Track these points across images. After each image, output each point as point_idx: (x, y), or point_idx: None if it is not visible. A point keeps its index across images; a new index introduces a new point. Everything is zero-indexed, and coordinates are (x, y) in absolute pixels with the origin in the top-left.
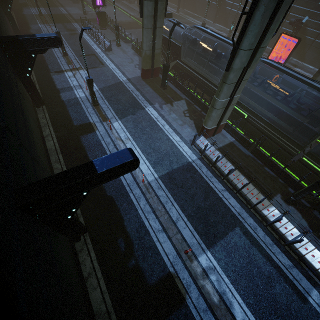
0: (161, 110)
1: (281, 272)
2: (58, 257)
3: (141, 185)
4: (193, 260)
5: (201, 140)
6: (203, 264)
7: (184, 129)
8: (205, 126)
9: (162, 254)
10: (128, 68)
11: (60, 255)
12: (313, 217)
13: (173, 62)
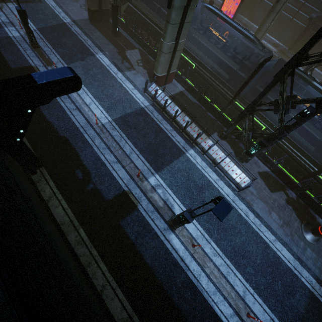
0: (113, 58)
1: (211, 184)
2: (12, 169)
3: (95, 127)
4: (144, 181)
5: (152, 87)
6: (152, 183)
7: (137, 78)
8: (156, 73)
9: (117, 179)
10: (72, 8)
11: (14, 169)
12: (239, 148)
13: (124, 5)
